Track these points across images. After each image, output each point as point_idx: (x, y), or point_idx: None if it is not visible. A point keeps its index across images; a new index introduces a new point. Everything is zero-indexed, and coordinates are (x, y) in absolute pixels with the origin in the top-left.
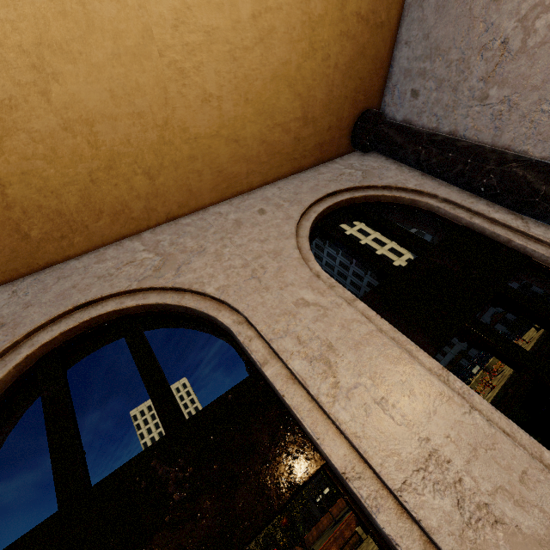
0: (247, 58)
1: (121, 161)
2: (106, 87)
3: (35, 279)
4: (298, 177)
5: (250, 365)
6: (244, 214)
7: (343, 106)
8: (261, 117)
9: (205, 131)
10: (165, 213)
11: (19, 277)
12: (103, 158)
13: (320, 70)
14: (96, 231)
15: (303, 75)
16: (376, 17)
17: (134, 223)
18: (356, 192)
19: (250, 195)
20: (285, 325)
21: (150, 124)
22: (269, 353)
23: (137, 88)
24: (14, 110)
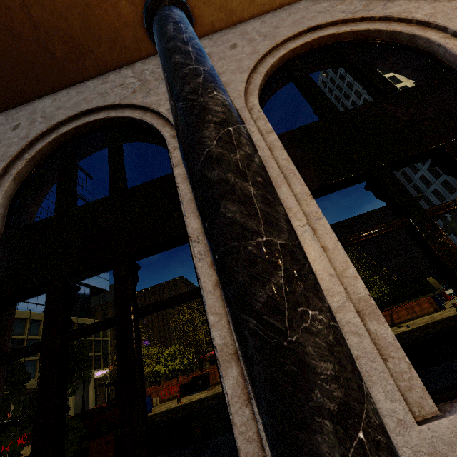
0: None
1: None
2: None
3: (273, 15)
4: None
5: (450, 68)
6: None
7: None
8: None
9: None
10: None
11: (262, 13)
12: None
13: None
14: None
15: None
16: None
17: None
18: None
19: None
20: None
21: None
22: None
23: None
24: None
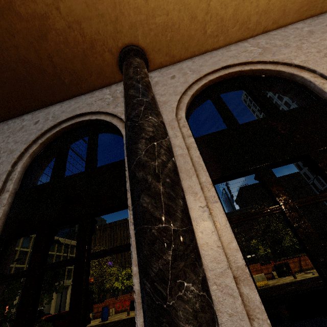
0: None
1: None
2: None
3: (200, 58)
4: None
5: (318, 97)
6: (315, 27)
7: None
8: None
9: None
10: (263, 27)
11: (193, 56)
12: None
13: None
14: (230, 34)
15: None
16: None
17: (247, 31)
18: None
19: (319, 17)
20: None
21: None
22: None
23: None
24: None
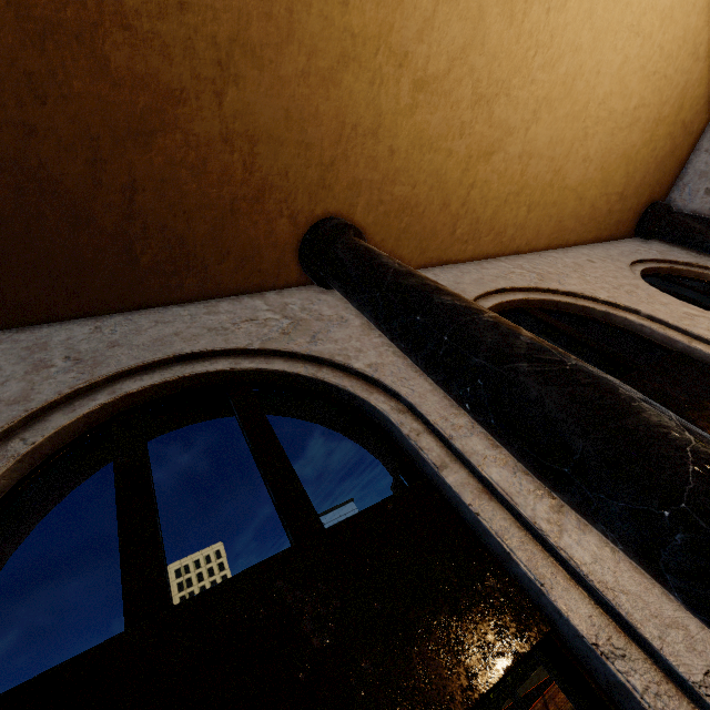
0: (618, 136)
1: (525, 191)
2: (551, 134)
3: (442, 270)
4: (599, 246)
5: (666, 348)
6: (577, 260)
7: (644, 193)
8: (601, 184)
9: (571, 185)
10: (516, 246)
11: (428, 266)
12: (519, 185)
13: (646, 158)
14: (481, 245)
15: (637, 158)
16: (691, 127)
17: (499, 247)
18: (660, 264)
19: (567, 250)
20: (690, 323)
21: (552, 168)
22: (687, 338)
23: (561, 140)
24: (510, 136)
